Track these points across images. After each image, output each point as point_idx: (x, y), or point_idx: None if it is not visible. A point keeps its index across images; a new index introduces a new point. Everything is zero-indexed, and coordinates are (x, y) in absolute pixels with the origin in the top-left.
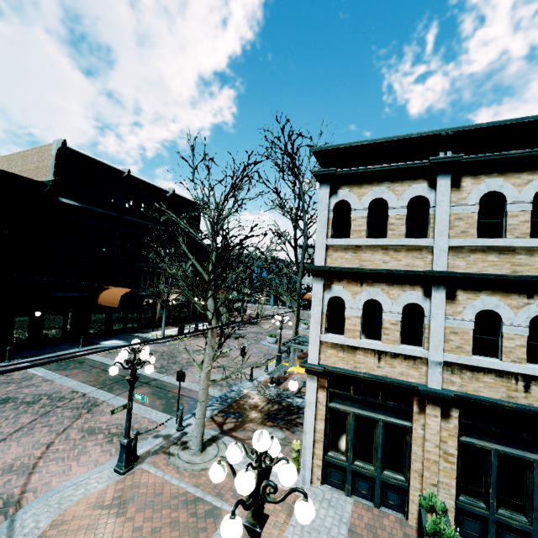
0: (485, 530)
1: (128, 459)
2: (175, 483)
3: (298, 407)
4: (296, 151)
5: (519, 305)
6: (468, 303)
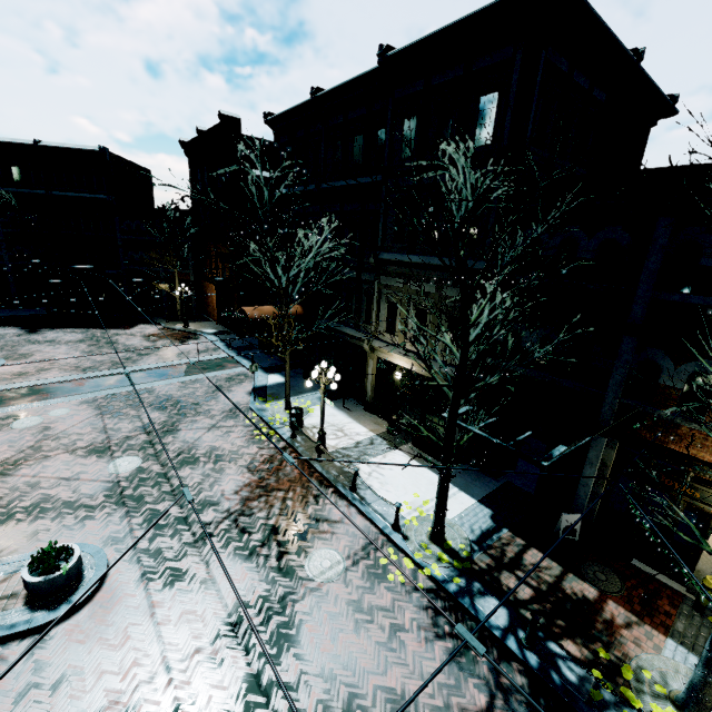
0: None
1: None
2: None
3: None
4: None
5: None
6: None
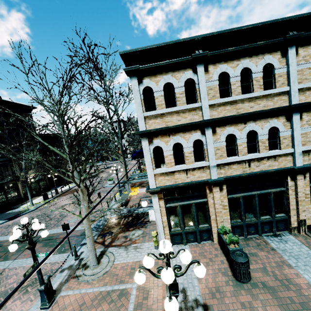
0: (242, 230)
1: (49, 296)
2: (90, 291)
3: (142, 213)
4: (97, 58)
5: (242, 128)
6: (221, 133)
